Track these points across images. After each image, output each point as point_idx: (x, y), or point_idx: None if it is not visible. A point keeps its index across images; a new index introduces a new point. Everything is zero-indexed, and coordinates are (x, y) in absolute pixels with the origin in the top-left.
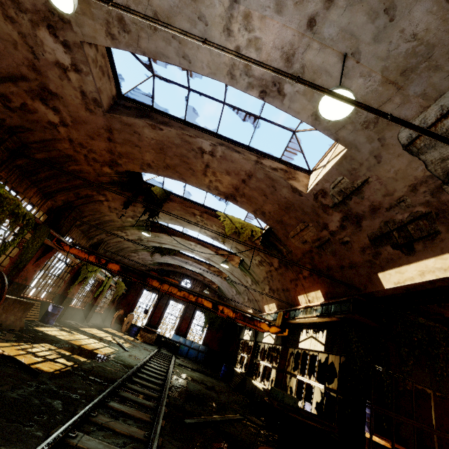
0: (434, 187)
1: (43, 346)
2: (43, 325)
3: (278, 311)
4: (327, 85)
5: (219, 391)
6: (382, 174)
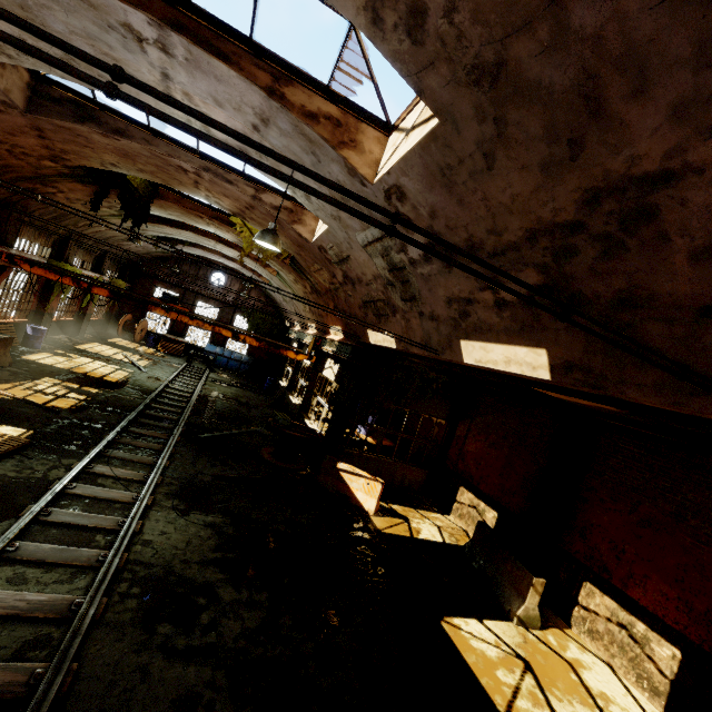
0: (384, 284)
1: (46, 381)
2: (29, 351)
3: (315, 335)
4: (292, 175)
5: (252, 407)
6: (356, 257)
